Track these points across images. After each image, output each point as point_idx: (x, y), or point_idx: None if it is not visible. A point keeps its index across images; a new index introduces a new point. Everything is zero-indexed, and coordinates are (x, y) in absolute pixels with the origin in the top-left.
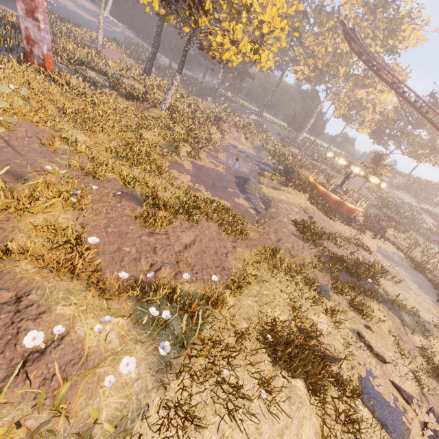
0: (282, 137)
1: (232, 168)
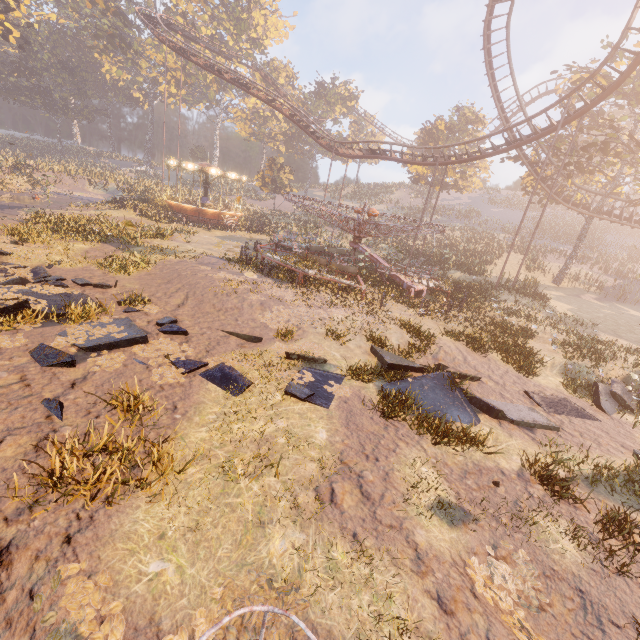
0: (182, 181)
1: (5, 202)
